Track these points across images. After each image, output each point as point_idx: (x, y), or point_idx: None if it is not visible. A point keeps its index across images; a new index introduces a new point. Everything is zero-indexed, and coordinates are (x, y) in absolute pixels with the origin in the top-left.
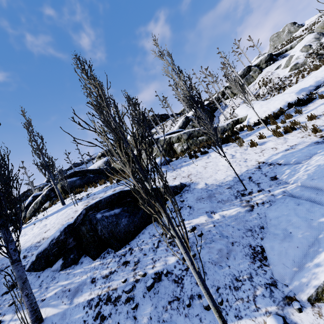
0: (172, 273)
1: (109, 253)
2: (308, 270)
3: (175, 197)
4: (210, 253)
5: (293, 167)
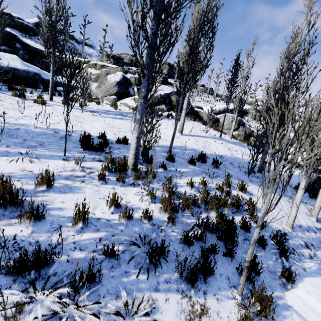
0: None
1: None
2: None
3: None
4: None
5: None
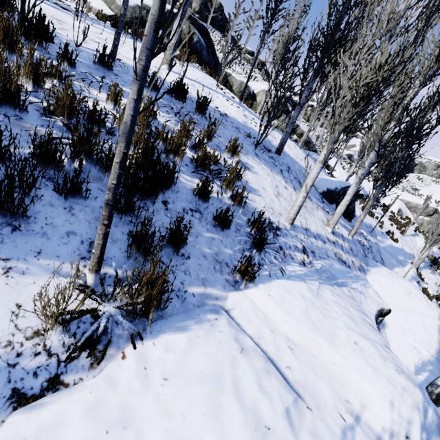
0: (369, 249)
1: (348, 220)
2: (393, 270)
3: None
4: (373, 250)
5: (380, 237)
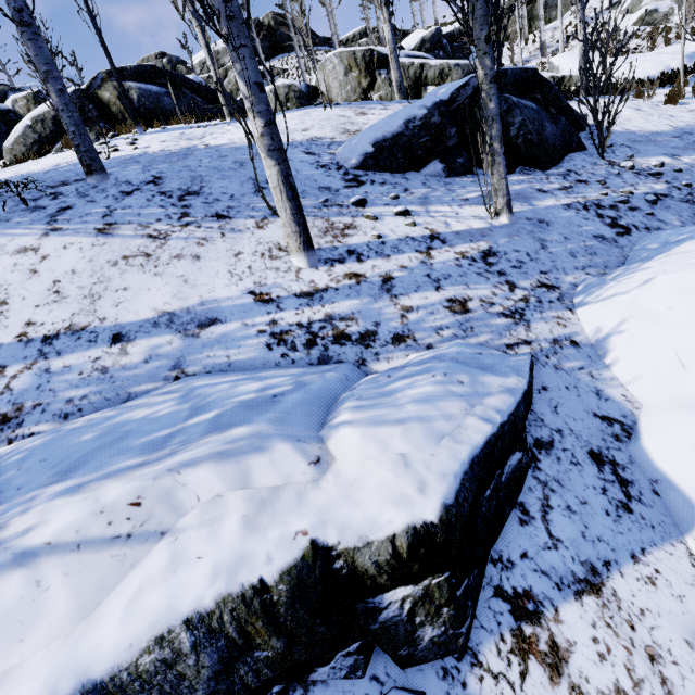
0: (672, 196)
1: (531, 171)
2: None
3: (582, 134)
4: None
5: None
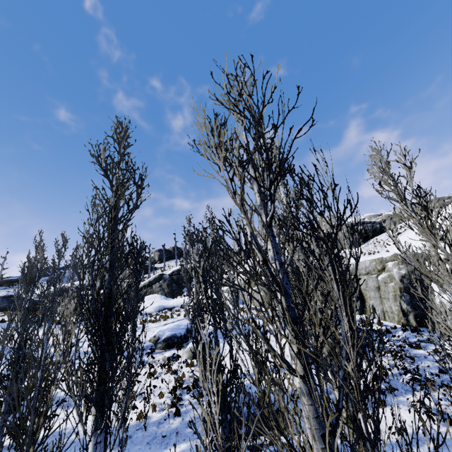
0: None
1: None
2: None
3: None
4: None
5: None
